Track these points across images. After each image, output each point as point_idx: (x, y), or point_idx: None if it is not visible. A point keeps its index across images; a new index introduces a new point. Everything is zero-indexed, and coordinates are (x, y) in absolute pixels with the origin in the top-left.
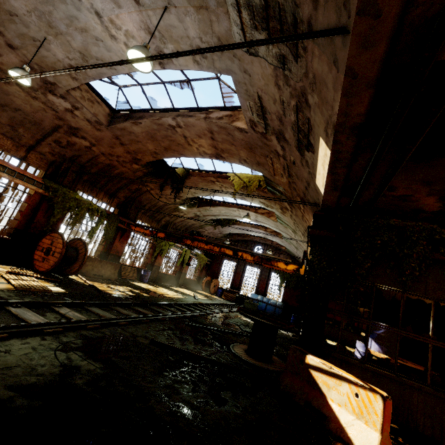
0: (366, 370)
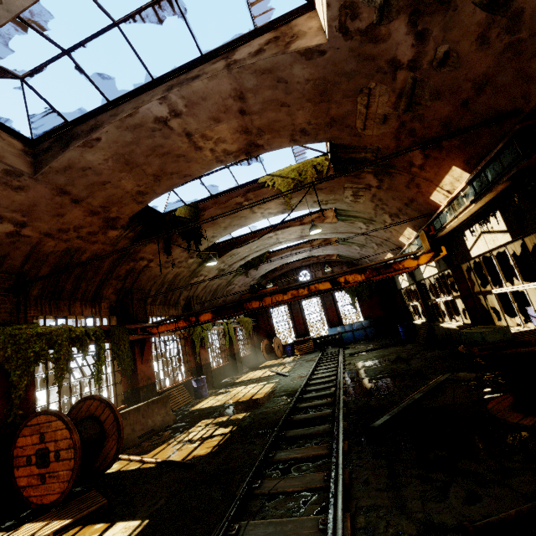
0: None
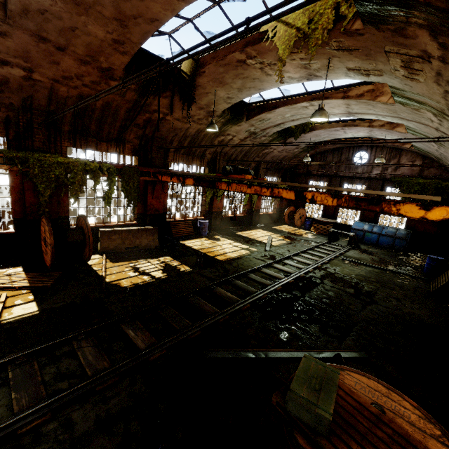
0: None
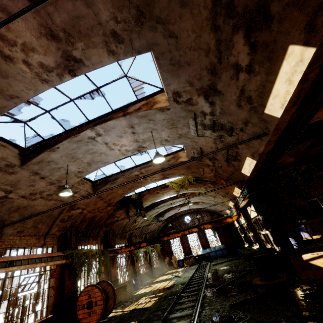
0: (320, 247)
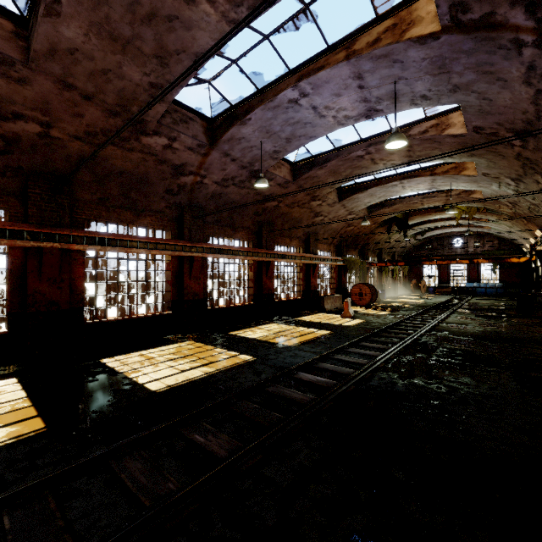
0: None
